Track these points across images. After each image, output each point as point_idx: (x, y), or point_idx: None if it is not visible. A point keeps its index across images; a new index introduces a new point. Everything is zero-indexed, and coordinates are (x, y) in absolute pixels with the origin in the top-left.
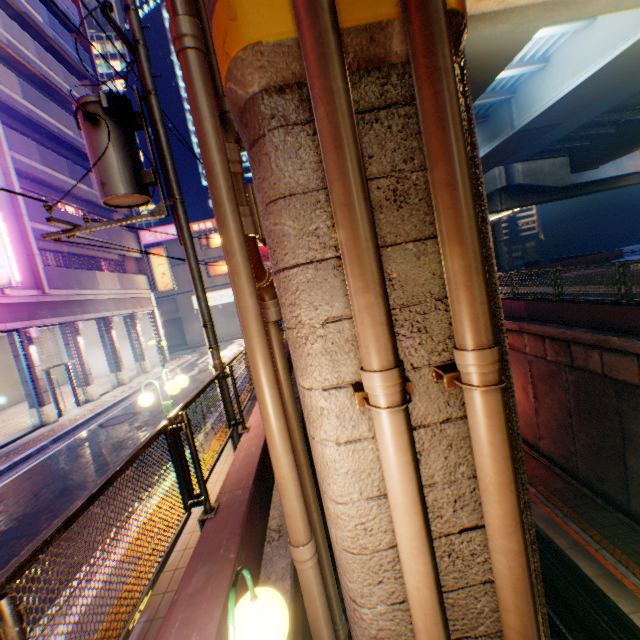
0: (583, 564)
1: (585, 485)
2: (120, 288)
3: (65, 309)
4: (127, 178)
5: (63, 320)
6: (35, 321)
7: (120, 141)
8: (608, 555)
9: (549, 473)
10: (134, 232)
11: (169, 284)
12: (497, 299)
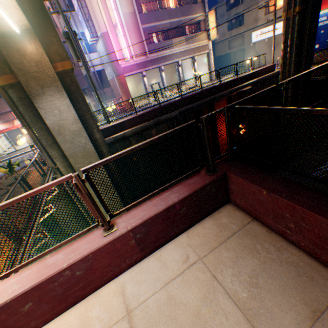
0: None
1: None
2: (185, 45)
3: (157, 62)
4: (75, 57)
5: (156, 67)
6: (145, 69)
7: (70, 46)
8: None
9: None
10: (202, 2)
11: (214, 36)
12: (43, 118)
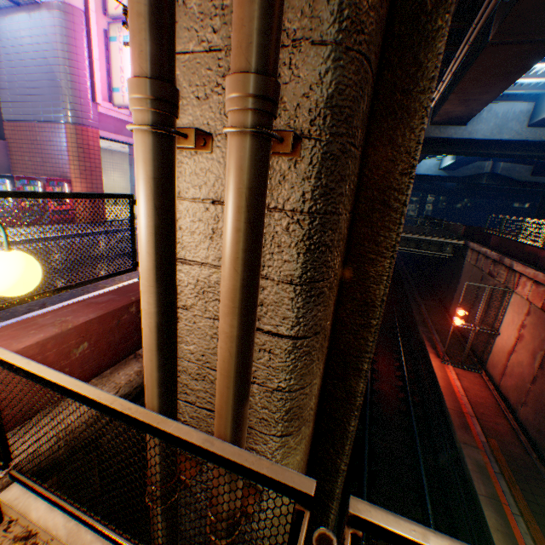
0: (489, 514)
1: (544, 465)
2: None
3: None
4: None
5: None
6: None
7: None
8: (522, 524)
9: (512, 436)
10: None
11: None
12: (420, 131)
